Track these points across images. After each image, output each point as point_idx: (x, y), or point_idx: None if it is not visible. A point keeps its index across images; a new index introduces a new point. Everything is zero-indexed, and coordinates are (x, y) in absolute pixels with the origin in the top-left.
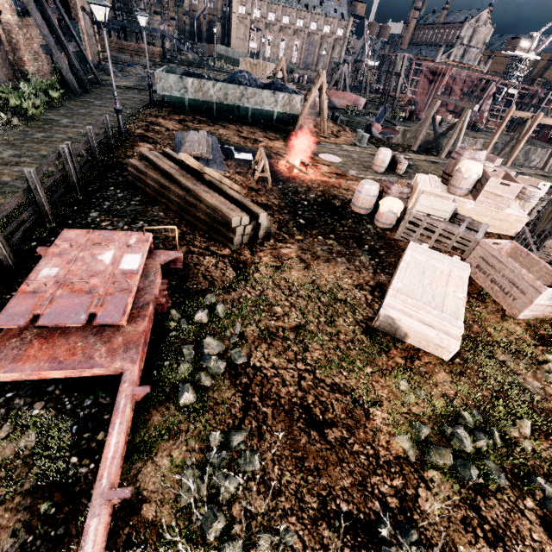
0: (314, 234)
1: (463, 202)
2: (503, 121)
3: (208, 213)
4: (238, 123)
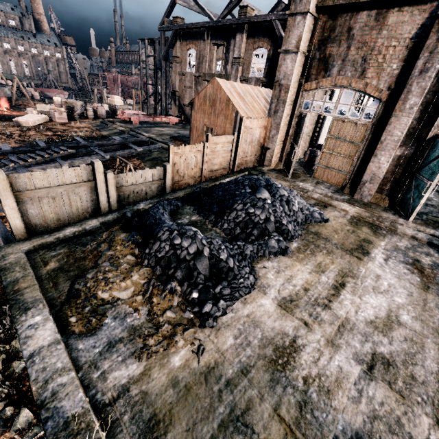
0: (7, 121)
1: (61, 109)
2: (133, 96)
3: None
4: None
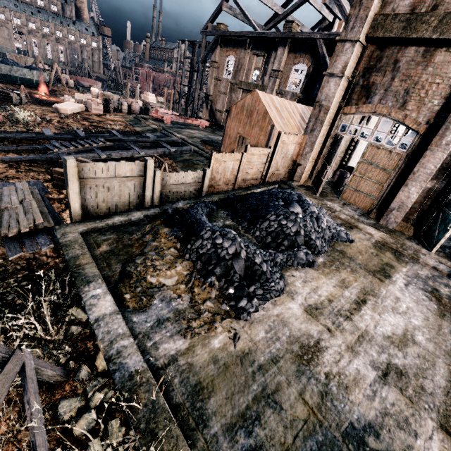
0: (45, 106)
1: (97, 100)
2: (164, 94)
3: (2, 94)
4: (12, 84)
